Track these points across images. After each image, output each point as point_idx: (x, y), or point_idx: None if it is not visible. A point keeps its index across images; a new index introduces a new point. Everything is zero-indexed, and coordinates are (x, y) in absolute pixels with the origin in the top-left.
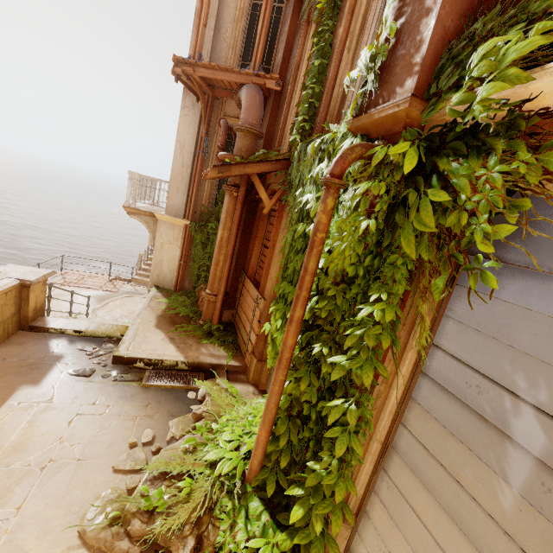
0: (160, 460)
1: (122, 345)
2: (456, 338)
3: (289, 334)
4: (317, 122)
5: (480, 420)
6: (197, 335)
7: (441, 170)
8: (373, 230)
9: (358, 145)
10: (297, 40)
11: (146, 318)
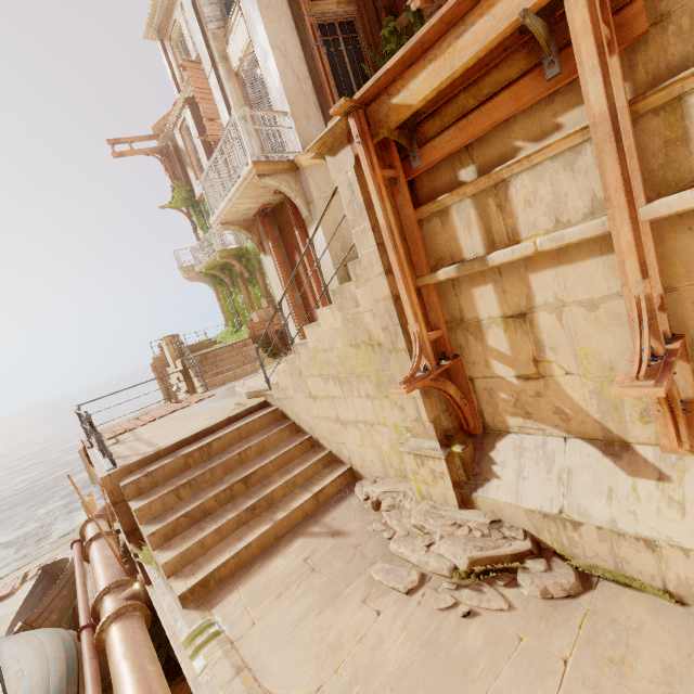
0: None
1: None
2: None
3: None
4: None
5: None
6: None
7: None
8: None
9: None
10: None
11: None
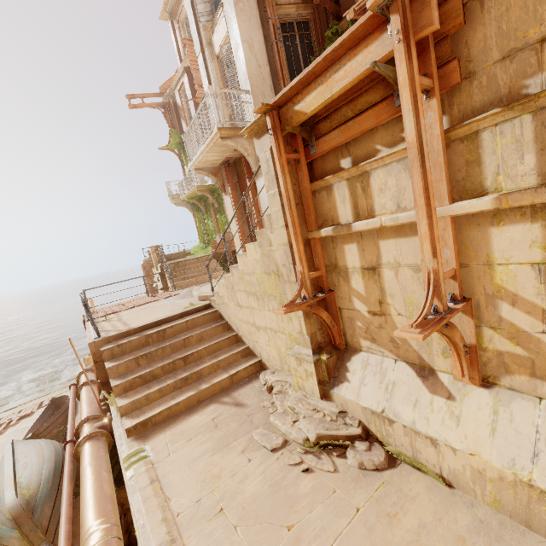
0: None
1: None
2: None
3: None
4: None
5: None
6: None
7: None
8: None
9: None
10: None
11: None
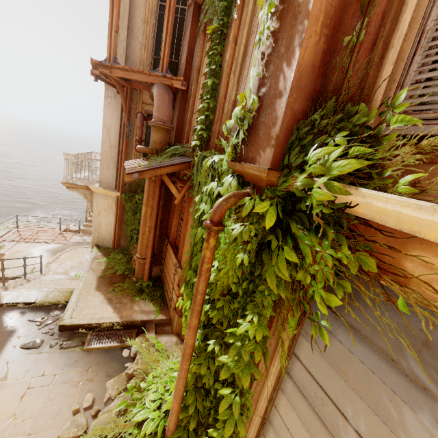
0: (97, 426)
1: (66, 313)
2: (308, 355)
3: (189, 337)
4: (213, 131)
5: (323, 426)
6: (131, 293)
7: (292, 232)
8: (247, 265)
9: (231, 196)
10: (197, 46)
11: (88, 281)
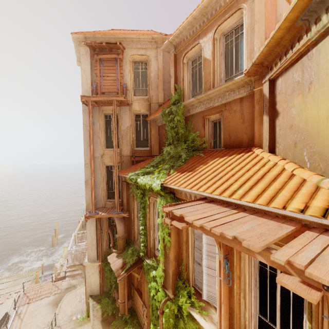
0: None
1: None
2: None
3: None
4: (148, 249)
5: None
6: (121, 326)
7: (182, 314)
8: (173, 323)
9: (164, 303)
10: (130, 198)
11: (97, 327)
